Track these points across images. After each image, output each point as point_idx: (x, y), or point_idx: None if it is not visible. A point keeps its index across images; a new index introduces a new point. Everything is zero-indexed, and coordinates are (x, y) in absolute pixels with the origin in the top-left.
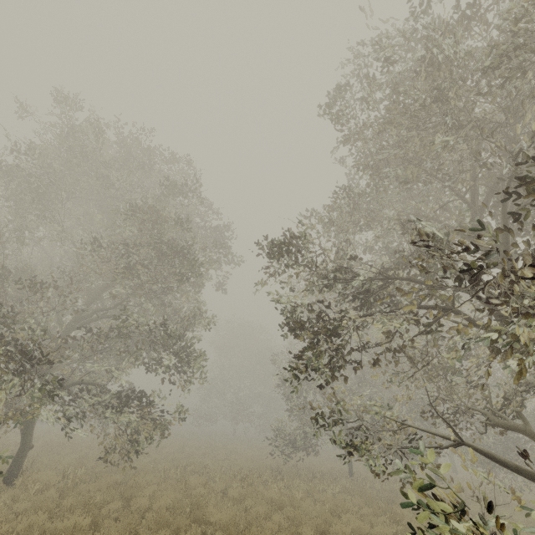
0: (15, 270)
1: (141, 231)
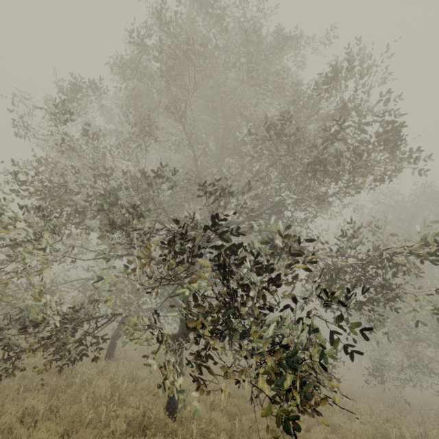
0: (135, 178)
1: (343, 108)
